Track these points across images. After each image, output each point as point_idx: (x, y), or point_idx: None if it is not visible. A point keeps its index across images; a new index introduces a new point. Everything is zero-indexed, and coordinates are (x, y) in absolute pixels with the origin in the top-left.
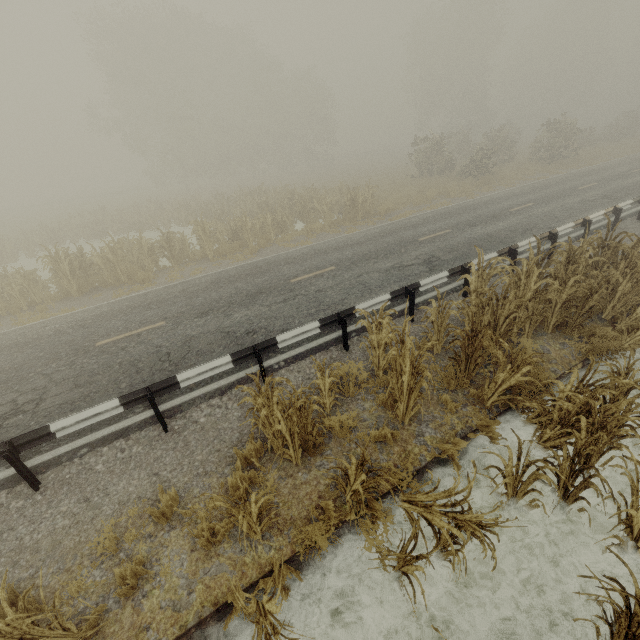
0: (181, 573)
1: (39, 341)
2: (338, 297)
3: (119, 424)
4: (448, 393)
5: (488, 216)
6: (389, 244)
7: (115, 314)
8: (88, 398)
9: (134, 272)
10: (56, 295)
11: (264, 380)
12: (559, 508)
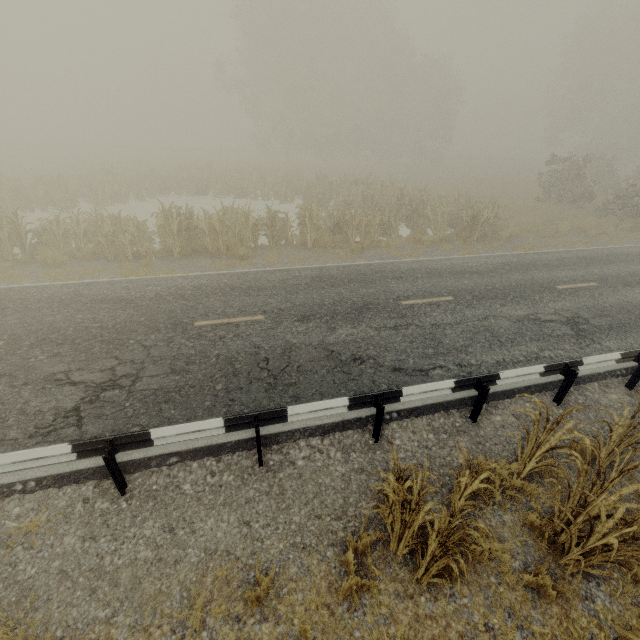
0: None
1: (141, 302)
2: (460, 341)
3: (212, 438)
4: None
5: None
6: (518, 283)
7: (214, 291)
8: (183, 391)
9: (234, 245)
10: (159, 251)
11: (376, 435)
12: None
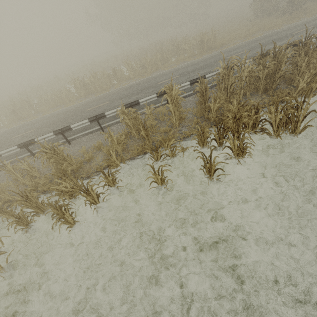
0: (101, 159)
1: (71, 110)
2: None
3: (90, 130)
4: (198, 118)
5: (276, 39)
6: (210, 62)
7: (94, 101)
8: None
9: (102, 86)
10: (77, 97)
11: None
12: (221, 152)
